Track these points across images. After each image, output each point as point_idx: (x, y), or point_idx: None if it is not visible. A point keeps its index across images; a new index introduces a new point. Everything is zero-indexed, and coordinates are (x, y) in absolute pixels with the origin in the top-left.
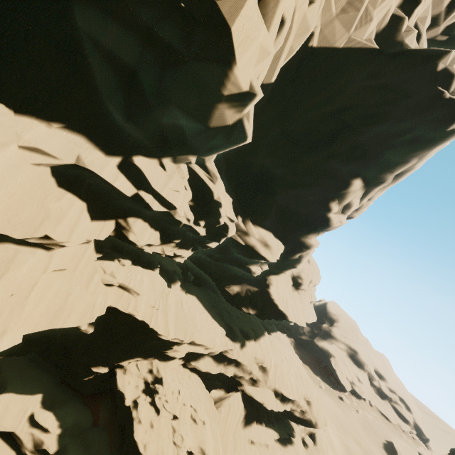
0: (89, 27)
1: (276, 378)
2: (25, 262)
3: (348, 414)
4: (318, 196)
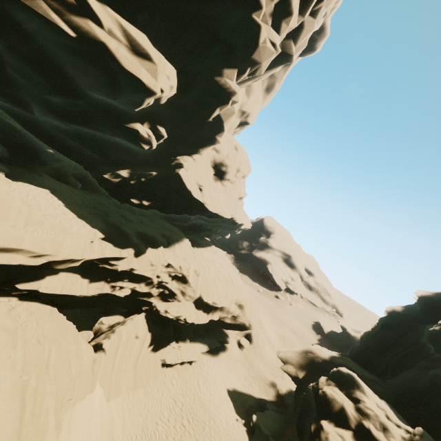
0: None
1: (198, 287)
2: None
3: (283, 309)
4: None
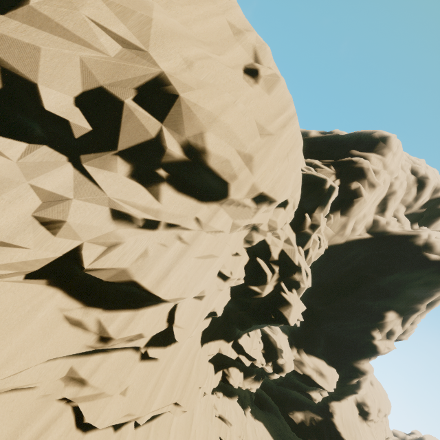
0: (234, 307)
1: None
2: (196, 409)
3: None
4: (359, 326)
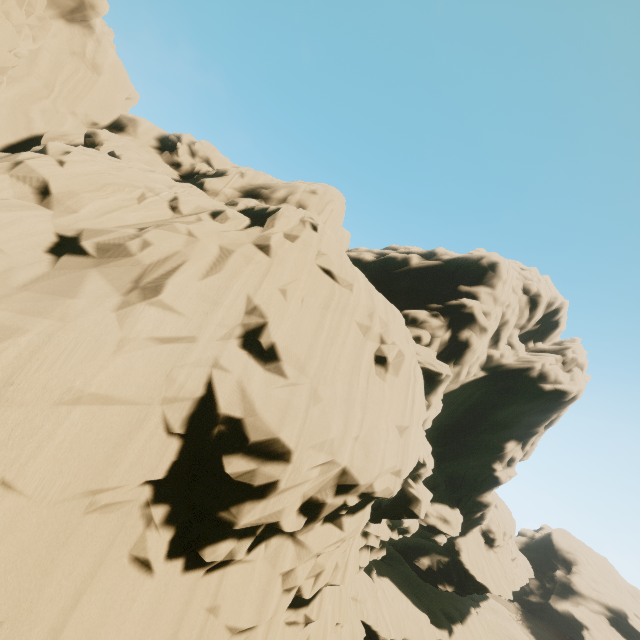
0: None
1: None
2: None
3: None
4: (479, 460)
